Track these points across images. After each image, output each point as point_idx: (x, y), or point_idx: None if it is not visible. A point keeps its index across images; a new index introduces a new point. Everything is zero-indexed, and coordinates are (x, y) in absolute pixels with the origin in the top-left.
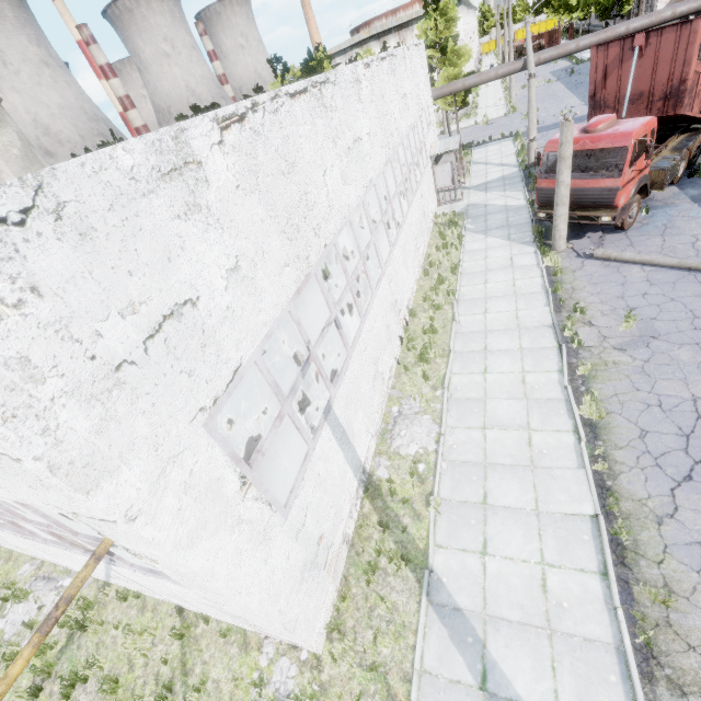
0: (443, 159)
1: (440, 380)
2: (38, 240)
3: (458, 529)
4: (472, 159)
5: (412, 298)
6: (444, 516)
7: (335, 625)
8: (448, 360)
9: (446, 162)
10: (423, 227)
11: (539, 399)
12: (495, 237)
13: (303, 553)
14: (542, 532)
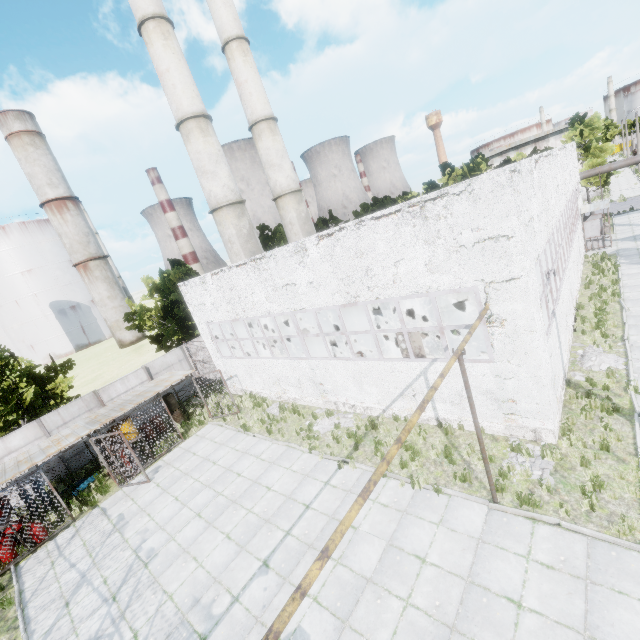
0: (589, 219)
1: (619, 338)
2: (520, 179)
3: None
4: (614, 223)
5: (577, 299)
6: None
7: (567, 427)
8: (623, 329)
9: (595, 219)
10: (579, 258)
11: None
12: None
13: (551, 372)
14: None
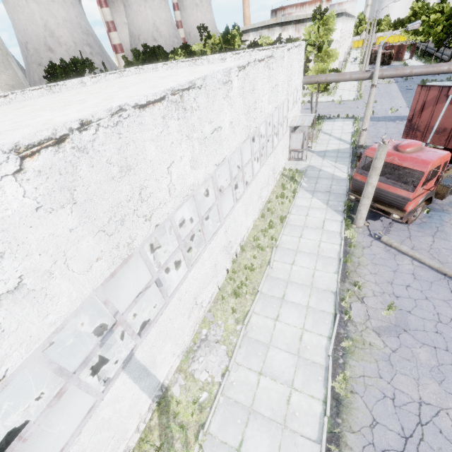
0: (299, 128)
1: (243, 315)
2: None
3: None
4: (322, 128)
5: (247, 234)
6: (205, 451)
7: None
8: (254, 299)
9: (300, 132)
10: (270, 179)
11: (307, 359)
12: (318, 199)
13: None
14: None
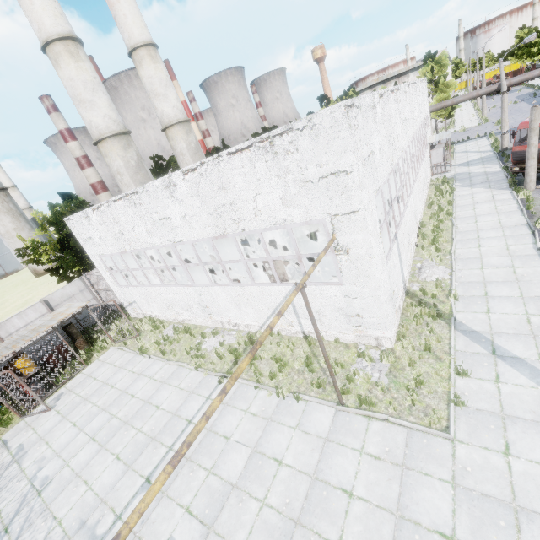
0: (435, 147)
1: (448, 252)
2: (359, 114)
3: (470, 305)
4: (455, 150)
5: (421, 218)
6: (459, 301)
7: (402, 333)
8: (452, 244)
9: (439, 147)
10: (425, 182)
11: (519, 255)
12: (479, 187)
13: (390, 289)
14: (526, 304)
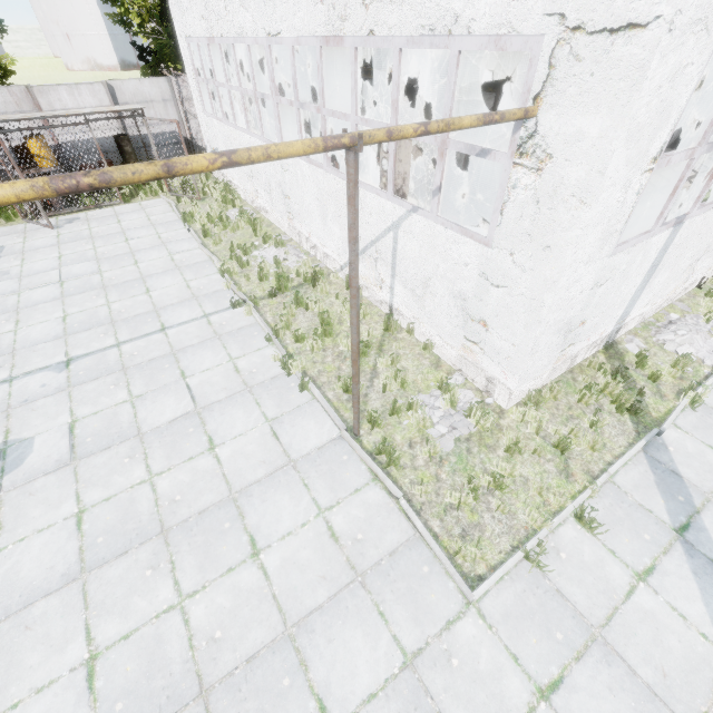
0: None
1: None
2: None
3: (710, 430)
4: None
5: None
6: (696, 412)
7: (538, 398)
8: None
9: None
10: None
11: None
12: None
13: (578, 310)
14: None
